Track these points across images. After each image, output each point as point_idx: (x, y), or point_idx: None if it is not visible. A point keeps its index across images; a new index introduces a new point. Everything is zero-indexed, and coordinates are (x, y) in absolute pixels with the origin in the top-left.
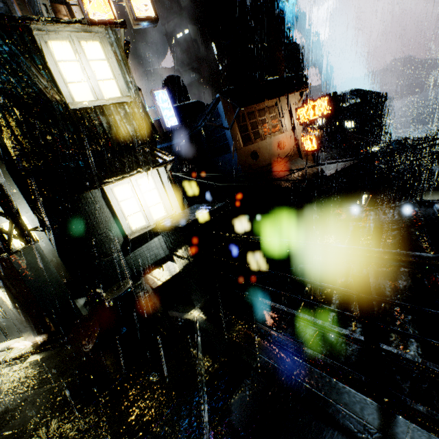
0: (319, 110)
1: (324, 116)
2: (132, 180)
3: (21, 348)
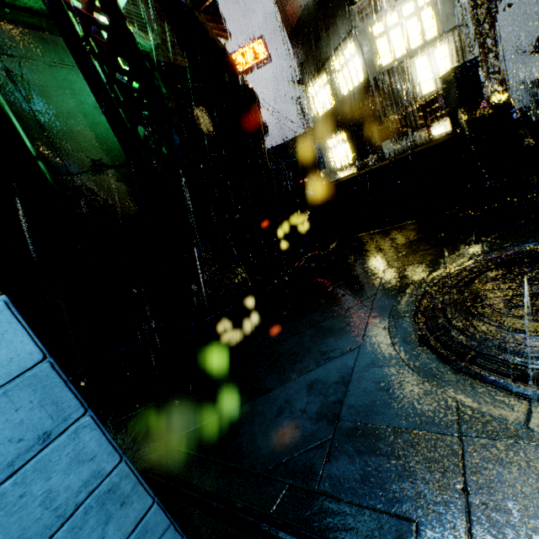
0: None
1: None
2: None
3: None
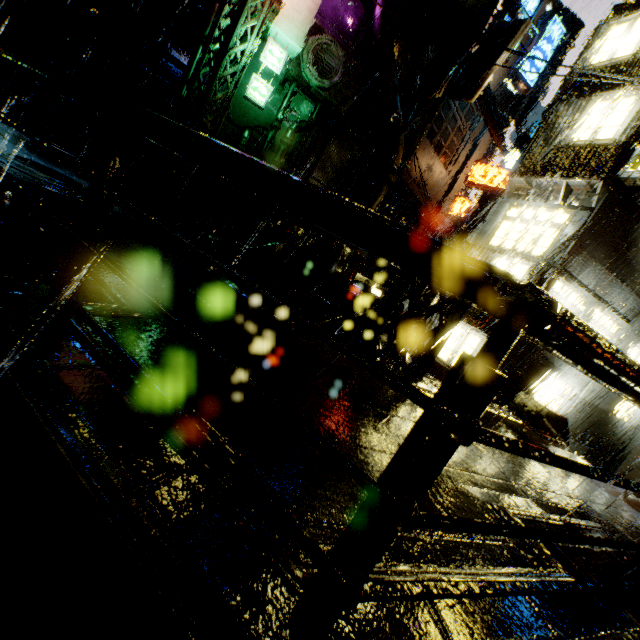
0: None
1: None
2: None
3: None
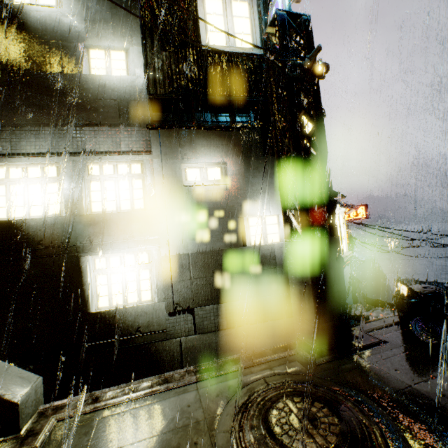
0: (353, 214)
1: (358, 218)
2: (339, 213)
3: (321, 350)
